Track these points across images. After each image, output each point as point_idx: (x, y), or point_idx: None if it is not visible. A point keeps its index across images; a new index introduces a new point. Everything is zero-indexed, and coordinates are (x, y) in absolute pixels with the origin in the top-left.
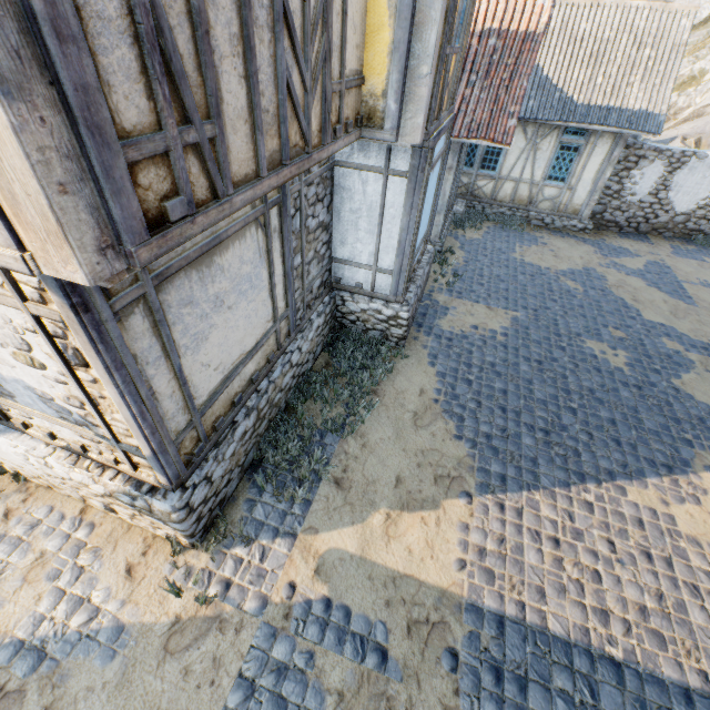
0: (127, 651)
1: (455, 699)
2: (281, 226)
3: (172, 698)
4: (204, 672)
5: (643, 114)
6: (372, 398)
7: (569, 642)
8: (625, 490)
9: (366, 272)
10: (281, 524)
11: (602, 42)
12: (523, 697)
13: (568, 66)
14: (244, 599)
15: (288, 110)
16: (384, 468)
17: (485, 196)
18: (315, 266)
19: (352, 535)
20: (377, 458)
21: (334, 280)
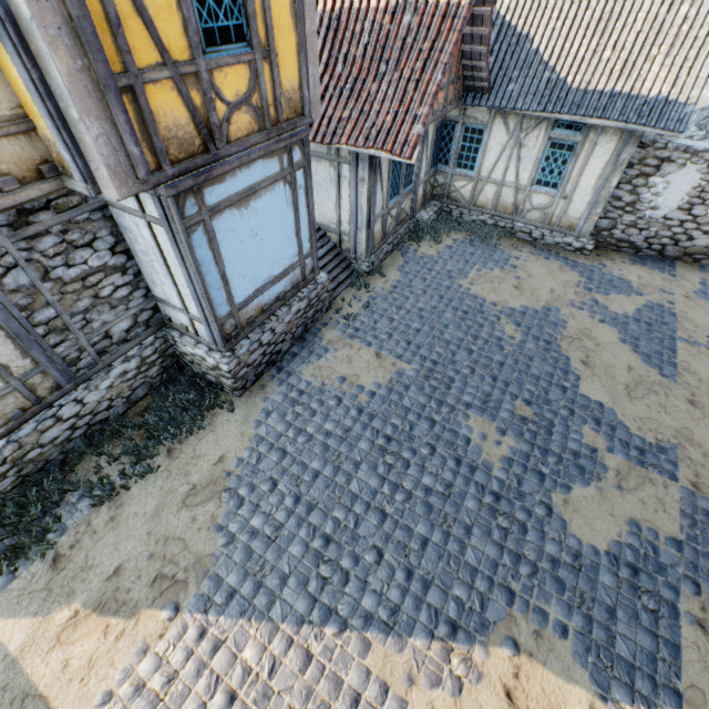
0: None
1: None
2: None
3: None
4: None
5: (661, 103)
6: (149, 463)
7: None
8: (368, 648)
9: (185, 315)
10: None
11: None
12: None
13: (567, 34)
14: None
15: None
16: (113, 552)
17: (463, 200)
18: (107, 311)
19: (25, 629)
20: (115, 538)
21: (165, 317)
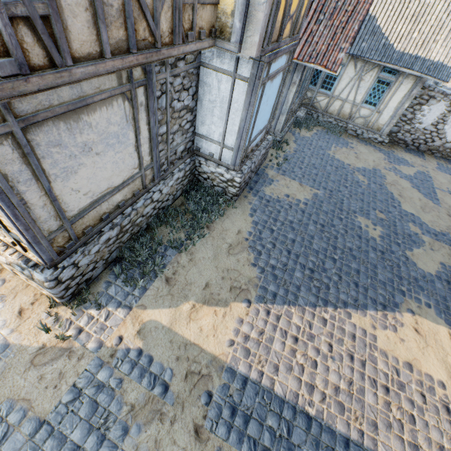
0: (7, 360)
1: (202, 421)
2: (147, 103)
3: (28, 391)
4: (52, 380)
5: (440, 65)
6: (203, 231)
7: (284, 400)
8: (350, 315)
9: (217, 146)
10: (124, 299)
11: (424, 6)
12: (245, 426)
13: (396, 20)
14: (88, 341)
15: (136, 9)
16: (200, 276)
17: (320, 108)
18: (179, 136)
19: (167, 314)
20: (197, 269)
21: (196, 148)
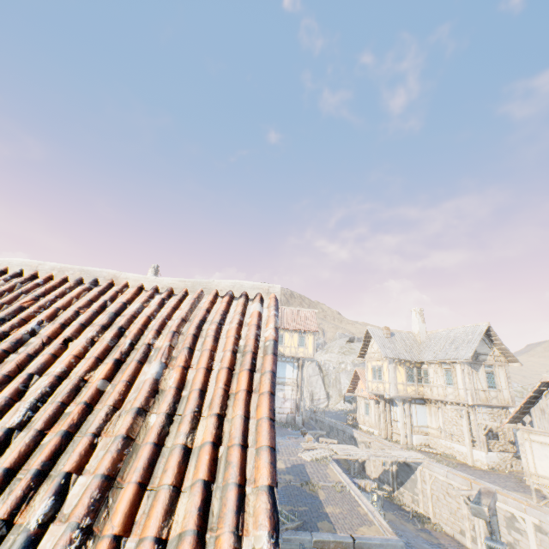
0: None
1: None
2: None
3: None
4: None
5: None
6: None
7: None
8: None
9: None
10: None
11: None
12: None
13: None
14: None
15: None
16: None
17: None
18: None
19: None
20: None
21: None
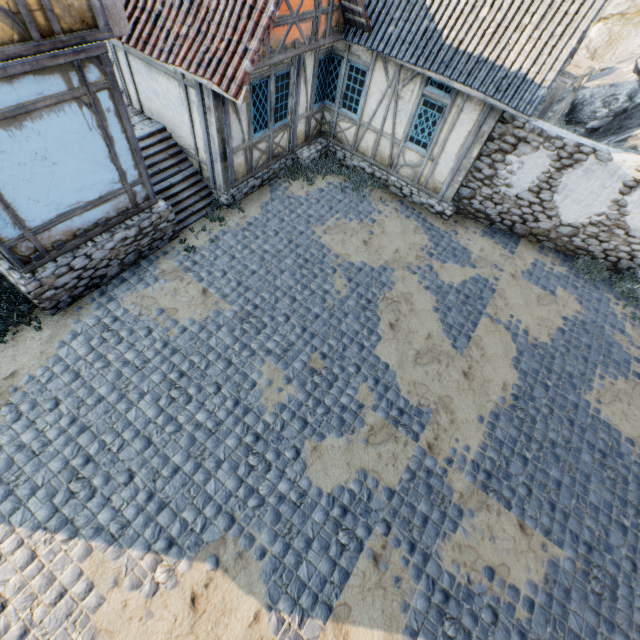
0: None
1: None
2: None
3: None
4: None
5: (519, 80)
6: None
7: None
8: (89, 554)
9: None
10: None
11: None
12: None
13: None
14: None
15: None
16: None
17: (347, 143)
18: None
19: None
20: None
21: None
